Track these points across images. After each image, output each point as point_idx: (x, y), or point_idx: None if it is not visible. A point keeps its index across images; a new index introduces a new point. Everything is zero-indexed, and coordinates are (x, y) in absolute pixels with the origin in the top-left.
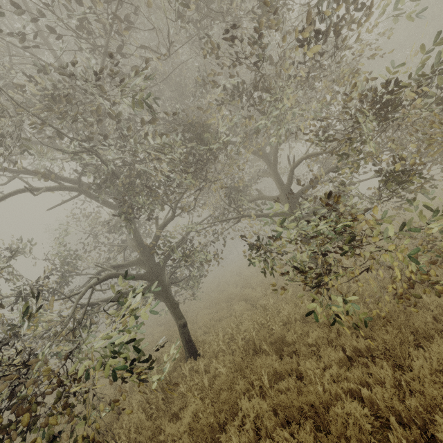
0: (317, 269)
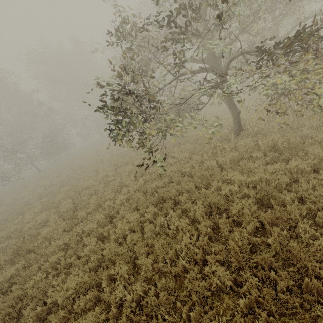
0: (274, 95)
